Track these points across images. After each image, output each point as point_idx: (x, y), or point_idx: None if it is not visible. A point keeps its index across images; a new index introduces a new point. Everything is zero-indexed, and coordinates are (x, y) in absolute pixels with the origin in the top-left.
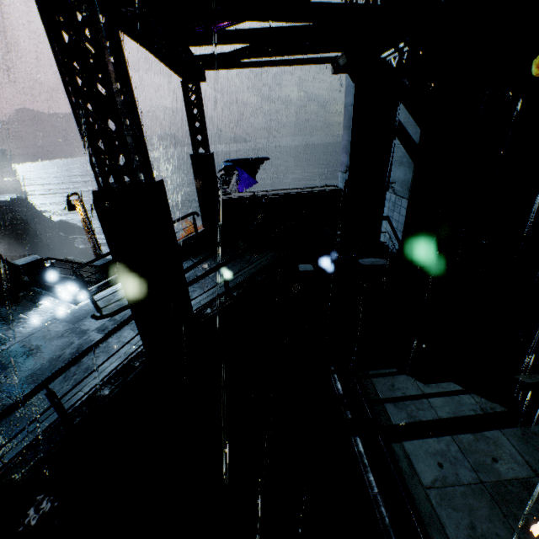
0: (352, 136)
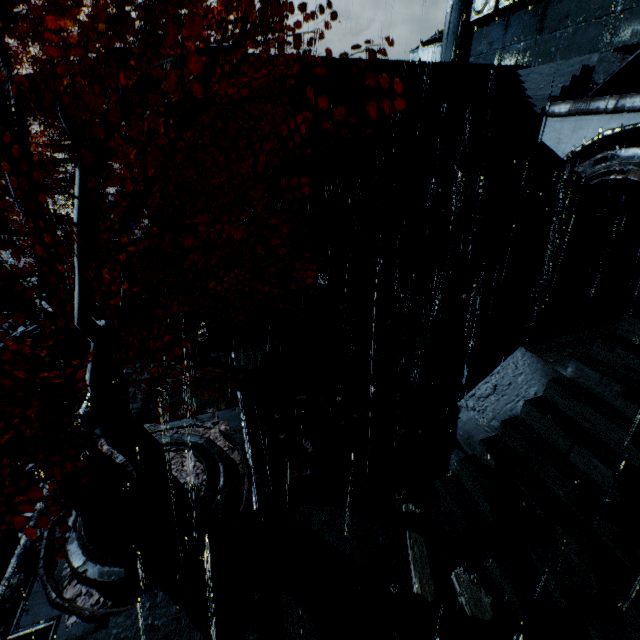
0: None
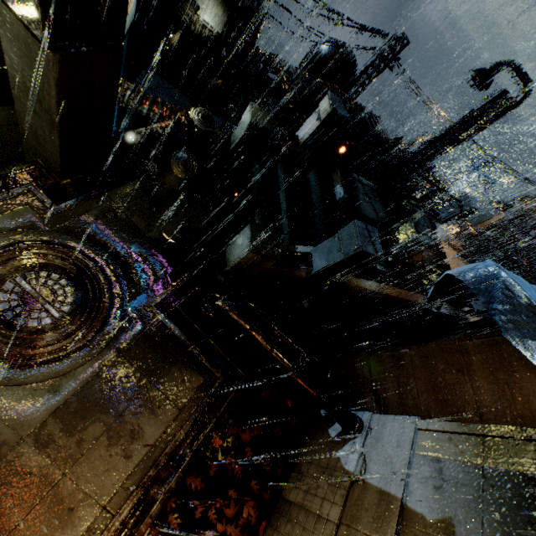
0: None
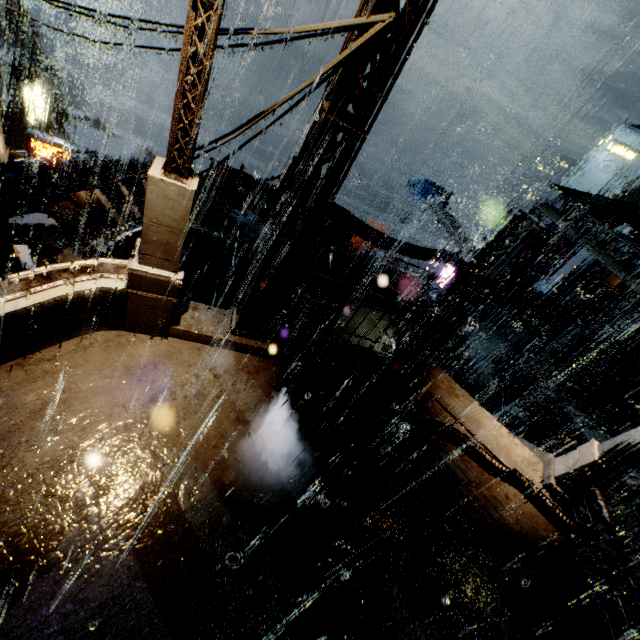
0: (576, 276)
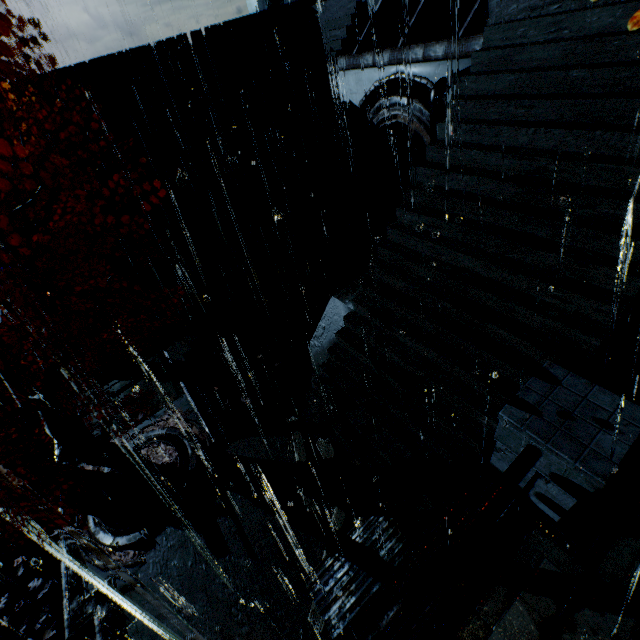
0: None
